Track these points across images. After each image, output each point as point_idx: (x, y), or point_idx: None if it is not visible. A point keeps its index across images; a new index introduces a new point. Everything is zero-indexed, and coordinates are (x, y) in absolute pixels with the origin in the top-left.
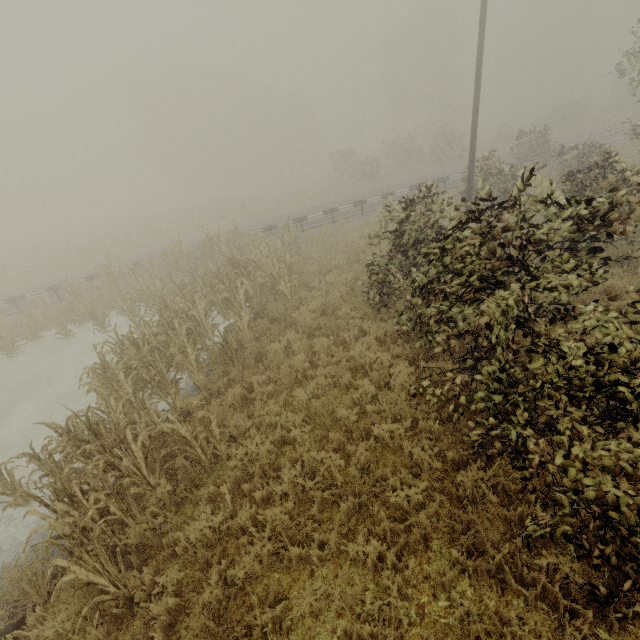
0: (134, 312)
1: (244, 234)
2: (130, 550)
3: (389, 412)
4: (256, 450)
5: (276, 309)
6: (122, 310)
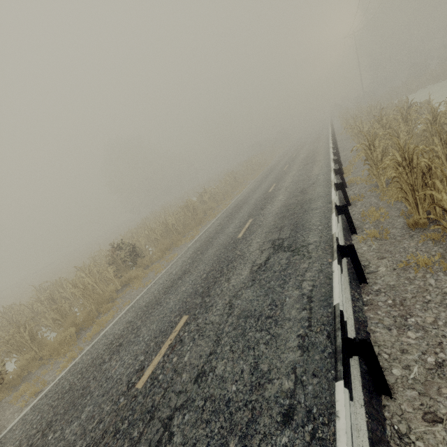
0: None
1: None
2: None
3: None
4: None
5: None
6: None
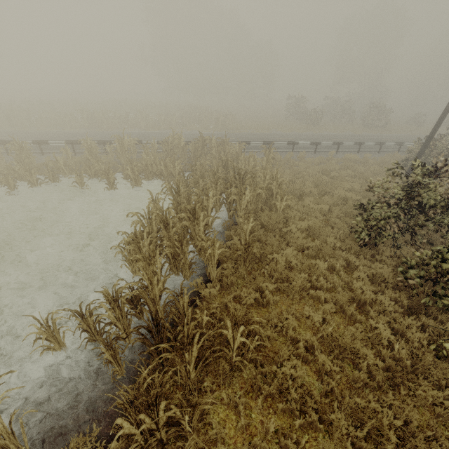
0: (137, 182)
1: (230, 143)
2: (174, 448)
3: (409, 365)
4: (293, 372)
5: (270, 220)
6: (130, 178)
